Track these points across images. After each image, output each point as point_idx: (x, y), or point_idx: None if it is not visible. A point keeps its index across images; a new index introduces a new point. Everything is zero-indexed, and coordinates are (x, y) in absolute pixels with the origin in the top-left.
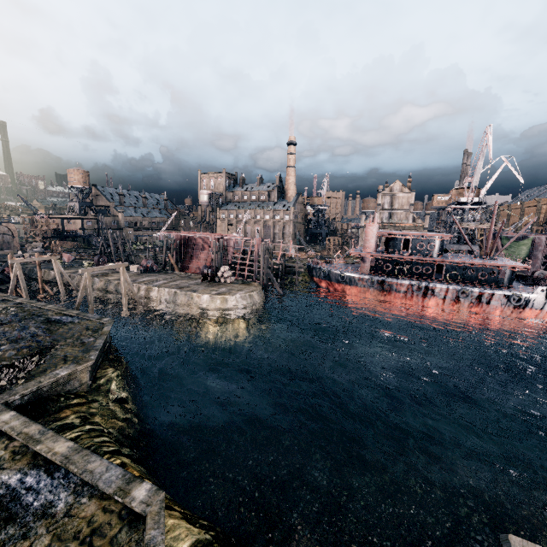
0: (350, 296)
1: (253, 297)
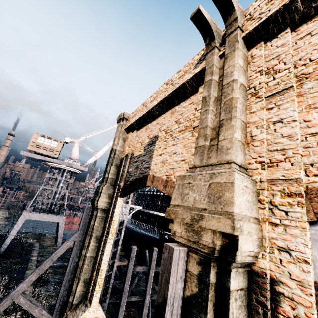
0: None
1: (7, 213)
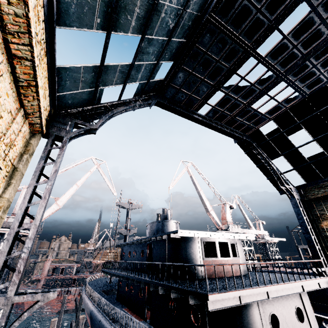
0: (27, 305)
1: None
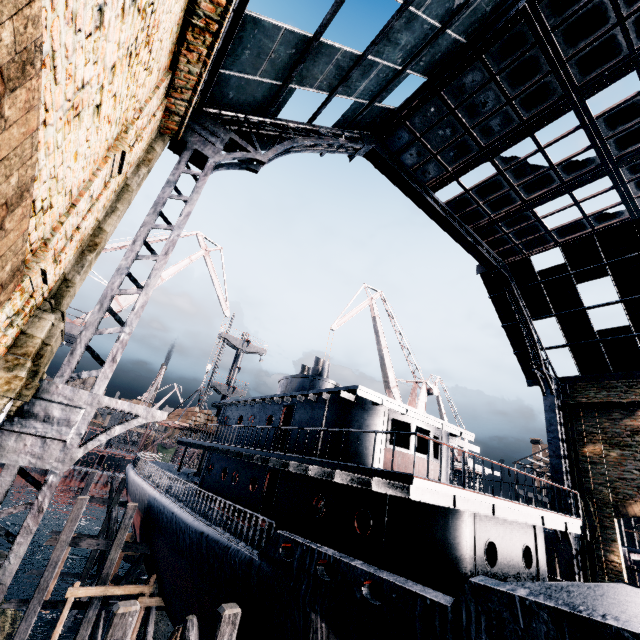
0: None
1: None
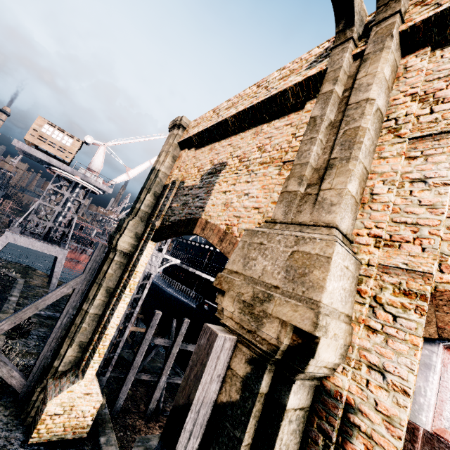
0: None
1: None
